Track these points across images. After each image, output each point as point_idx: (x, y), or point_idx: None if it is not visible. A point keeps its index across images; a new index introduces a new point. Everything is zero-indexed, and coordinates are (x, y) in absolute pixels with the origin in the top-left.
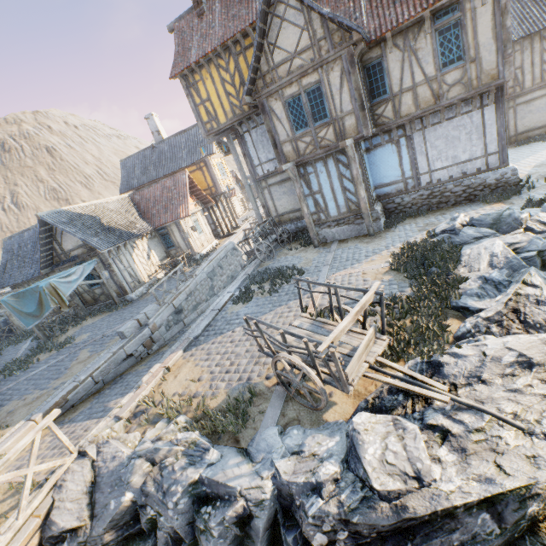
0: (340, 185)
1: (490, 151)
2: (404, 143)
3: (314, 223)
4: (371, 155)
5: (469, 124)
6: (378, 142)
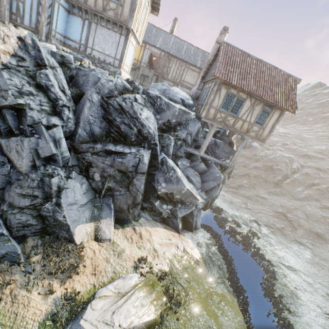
0: (37, 9)
1: (117, 58)
2: (87, 24)
3: (11, 20)
4: (70, 17)
5: (114, 38)
6: (76, 12)
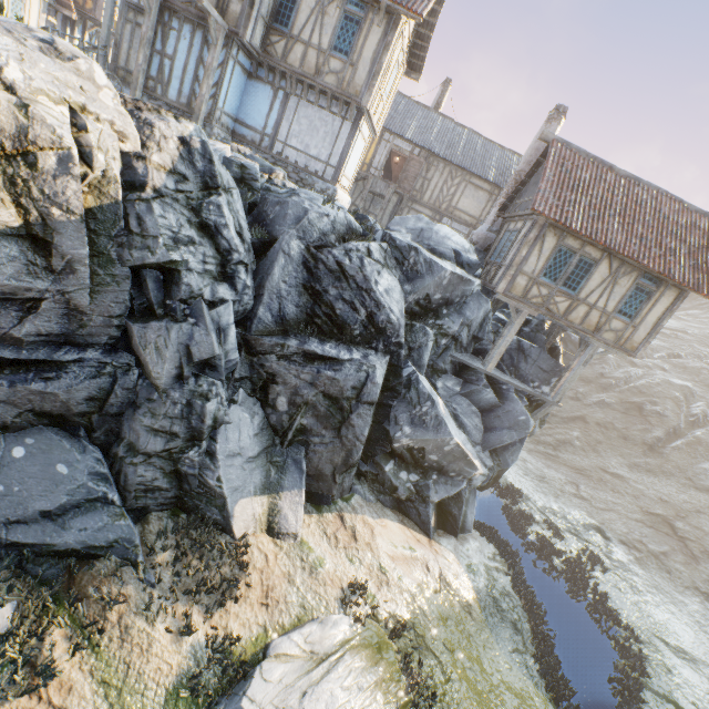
0: (195, 70)
1: (332, 163)
2: (281, 98)
3: (147, 89)
4: (251, 84)
5: (331, 126)
6: (263, 75)
